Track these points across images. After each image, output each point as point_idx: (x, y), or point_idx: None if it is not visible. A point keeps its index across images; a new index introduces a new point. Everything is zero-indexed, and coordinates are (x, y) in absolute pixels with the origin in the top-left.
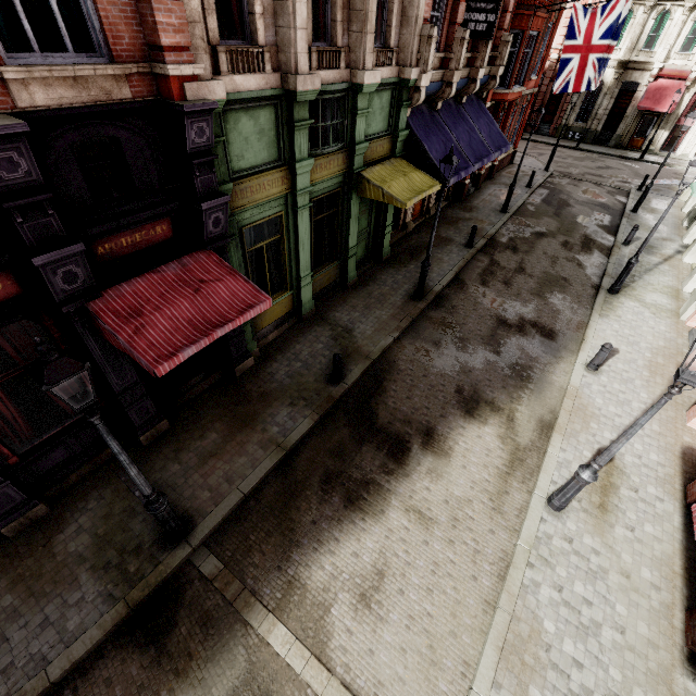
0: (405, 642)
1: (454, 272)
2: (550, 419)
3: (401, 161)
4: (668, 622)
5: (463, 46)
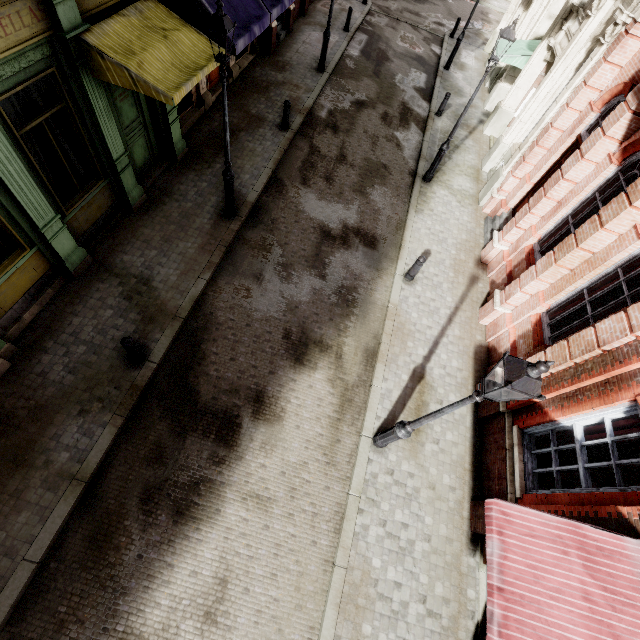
0: (255, 639)
1: (269, 170)
2: (374, 345)
3: (157, 6)
4: (459, 516)
5: None
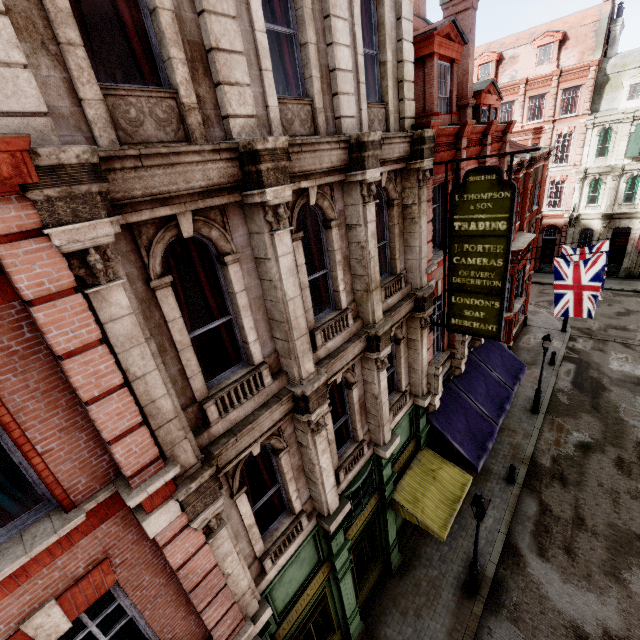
0: None
1: (503, 535)
2: None
3: (427, 452)
4: None
5: (465, 345)
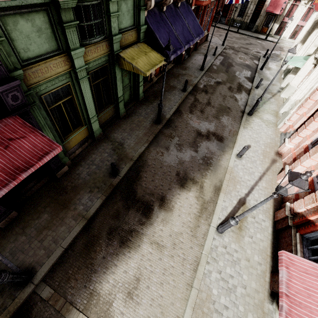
0: (149, 313)
1: (176, 106)
2: (219, 185)
3: (144, 45)
4: (263, 279)
5: None
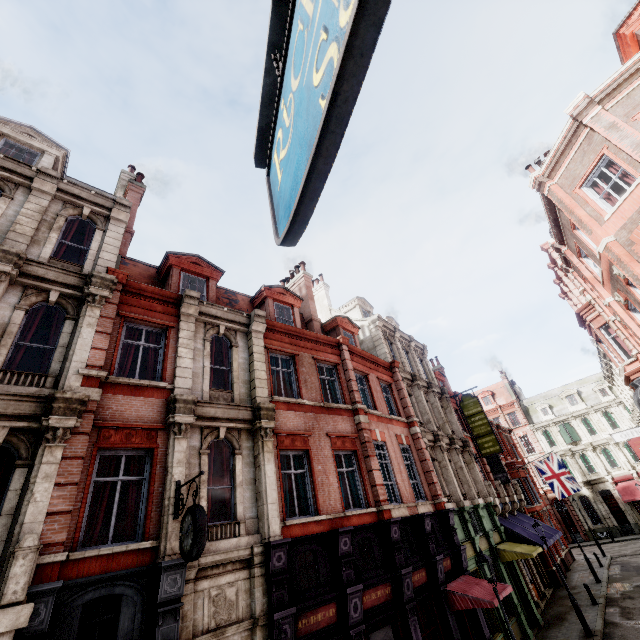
0: None
1: (599, 617)
2: None
3: (509, 542)
4: None
5: (501, 486)
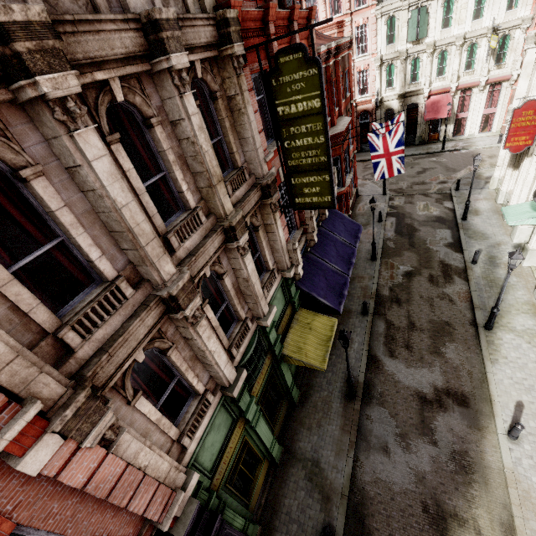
0: None
1: (366, 352)
2: (507, 517)
3: (302, 311)
4: None
5: (313, 220)
